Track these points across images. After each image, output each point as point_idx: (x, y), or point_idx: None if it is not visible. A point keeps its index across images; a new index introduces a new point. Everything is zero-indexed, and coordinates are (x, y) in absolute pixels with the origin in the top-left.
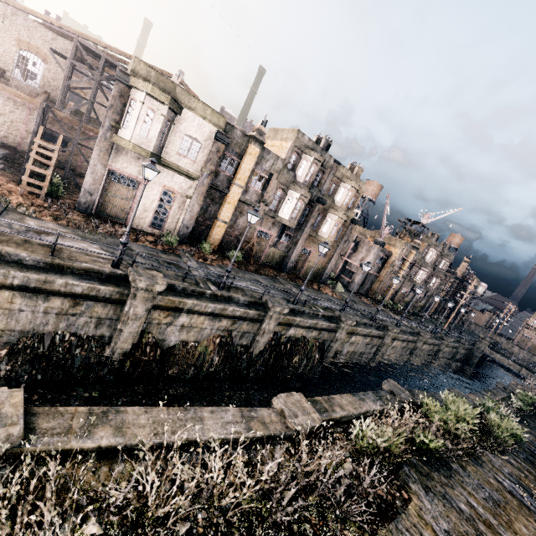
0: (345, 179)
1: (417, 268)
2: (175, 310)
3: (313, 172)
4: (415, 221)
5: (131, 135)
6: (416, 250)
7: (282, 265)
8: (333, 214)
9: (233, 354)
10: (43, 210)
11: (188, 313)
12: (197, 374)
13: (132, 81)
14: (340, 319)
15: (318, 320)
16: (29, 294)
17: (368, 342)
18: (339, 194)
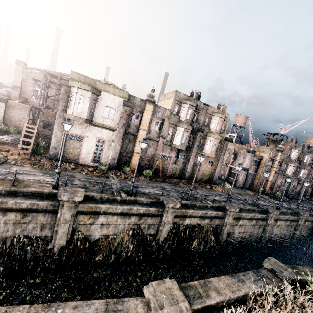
0: (214, 114)
1: (285, 164)
2: (94, 213)
3: (190, 113)
4: (275, 133)
5: (72, 111)
6: (281, 152)
7: (183, 175)
8: (211, 137)
9: (144, 242)
10: (26, 161)
11: (104, 214)
12: (117, 259)
13: (70, 83)
14: (225, 208)
15: (207, 210)
16: None
17: (255, 223)
18: (212, 124)
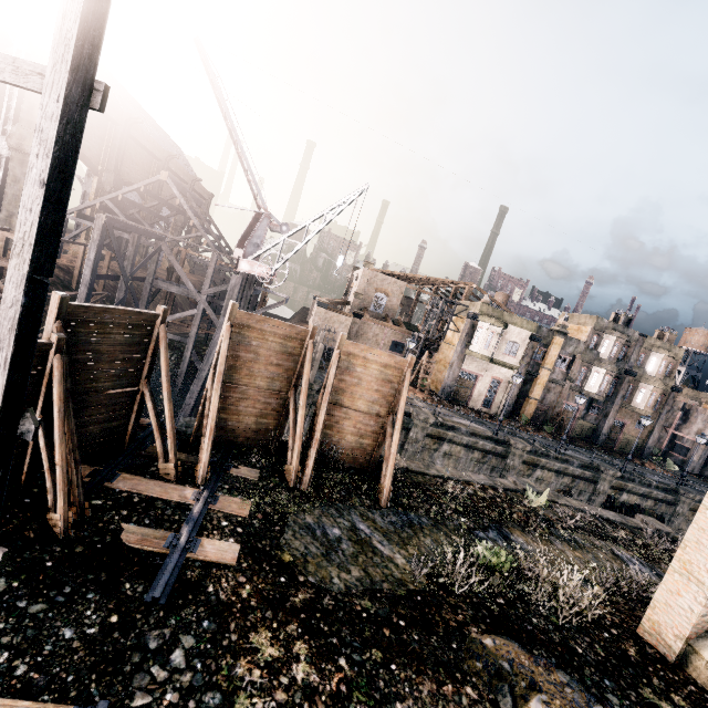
0: (655, 349)
1: None
2: (533, 465)
3: (617, 349)
4: None
5: (479, 349)
6: None
7: (592, 438)
8: (647, 384)
9: None
10: (433, 401)
11: (541, 469)
12: None
13: (480, 318)
14: (678, 492)
15: (651, 489)
16: (467, 449)
17: None
18: (650, 364)
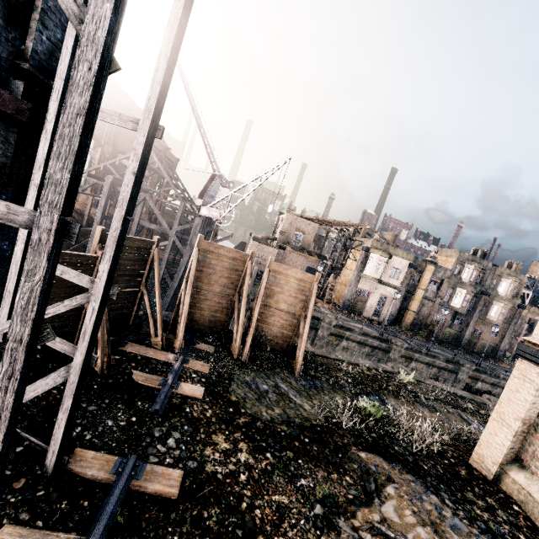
0: (504, 276)
1: None
2: (409, 359)
3: (475, 275)
4: None
5: (371, 273)
6: None
7: (457, 342)
8: (498, 302)
9: None
10: (336, 310)
11: (415, 361)
12: None
13: (371, 250)
14: None
15: (500, 380)
16: (359, 345)
17: None
18: (501, 287)
